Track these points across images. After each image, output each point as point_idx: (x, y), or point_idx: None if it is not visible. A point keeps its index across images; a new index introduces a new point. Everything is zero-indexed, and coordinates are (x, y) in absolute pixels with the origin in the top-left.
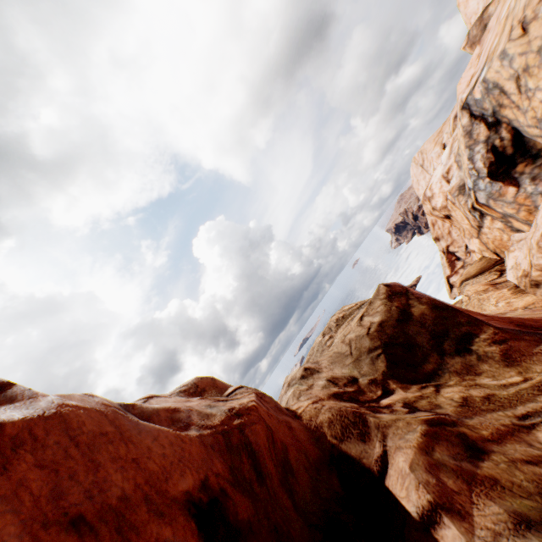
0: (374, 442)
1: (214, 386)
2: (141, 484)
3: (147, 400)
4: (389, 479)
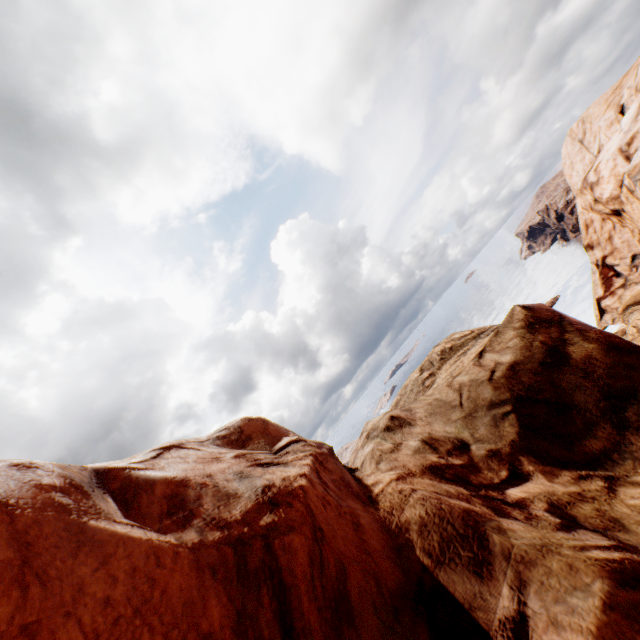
0: (500, 584)
1: (264, 433)
2: None
3: (162, 452)
4: None
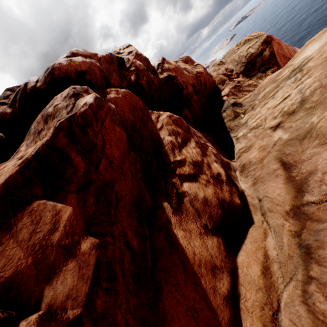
0: (224, 86)
1: (190, 61)
2: (187, 81)
3: (176, 63)
4: (222, 92)
